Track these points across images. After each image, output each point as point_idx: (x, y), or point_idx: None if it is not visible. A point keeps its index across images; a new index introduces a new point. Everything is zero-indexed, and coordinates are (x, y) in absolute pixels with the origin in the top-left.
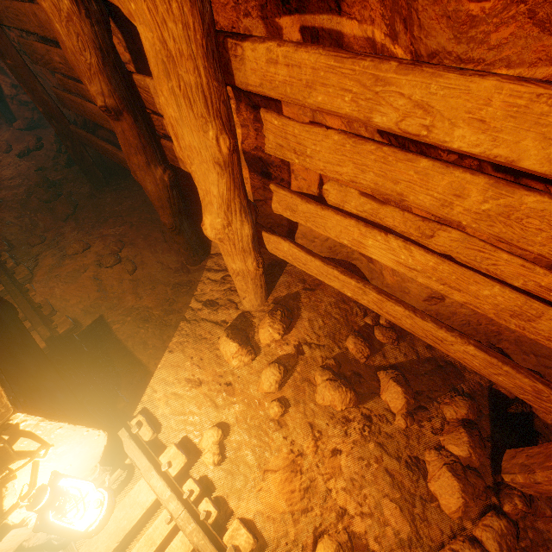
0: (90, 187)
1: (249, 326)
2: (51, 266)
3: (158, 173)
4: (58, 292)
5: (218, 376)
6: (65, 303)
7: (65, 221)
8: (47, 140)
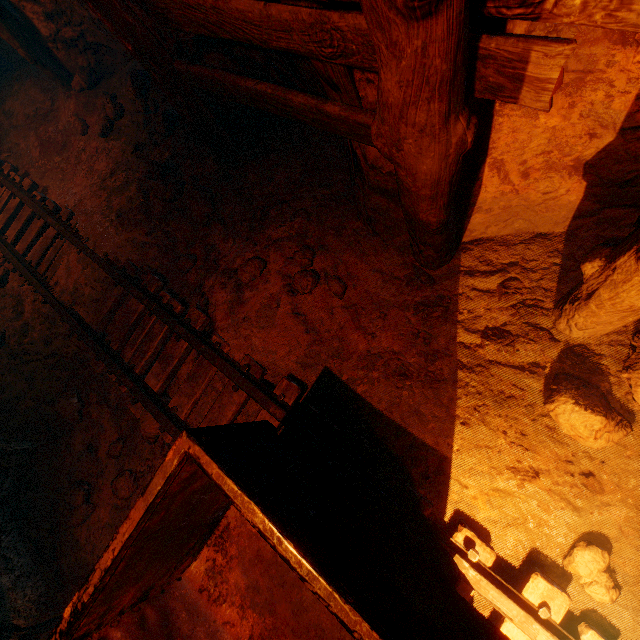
0: (214, 161)
1: (595, 373)
2: (228, 304)
3: (456, 132)
4: (257, 343)
5: (563, 462)
6: (270, 356)
7: (207, 225)
8: (123, 96)
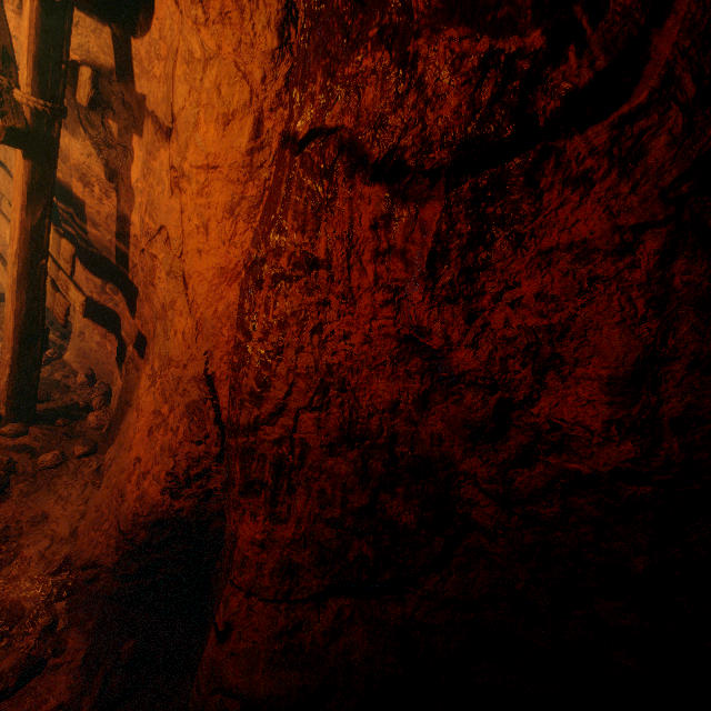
0: None
1: None
2: None
3: None
4: None
5: None
6: None
7: None
8: None
